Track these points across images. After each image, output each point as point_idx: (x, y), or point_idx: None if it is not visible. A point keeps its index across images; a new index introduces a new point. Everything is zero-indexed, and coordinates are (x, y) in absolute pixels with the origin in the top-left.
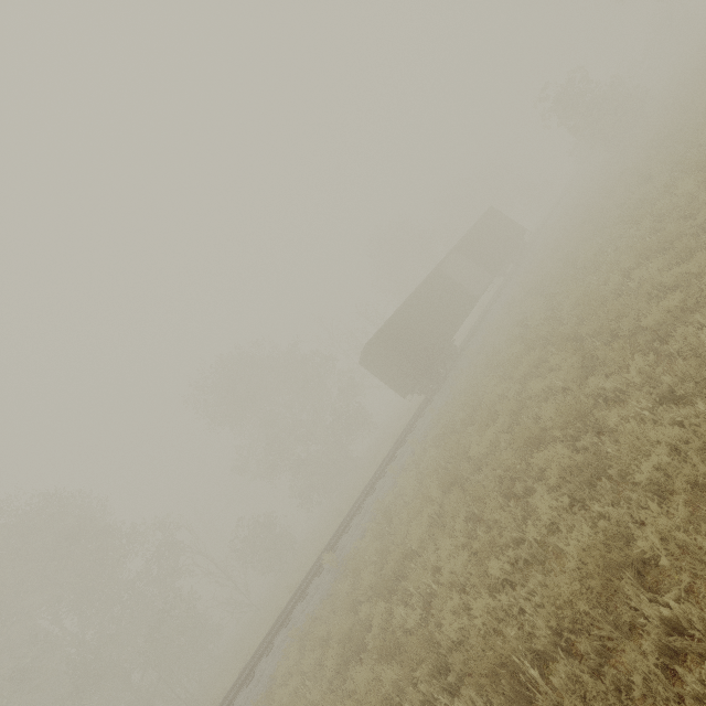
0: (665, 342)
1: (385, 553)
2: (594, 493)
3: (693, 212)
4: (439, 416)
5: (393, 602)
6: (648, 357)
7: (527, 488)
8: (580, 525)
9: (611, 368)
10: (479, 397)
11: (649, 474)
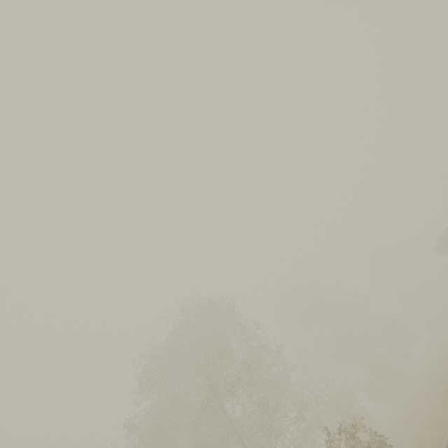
0: None
1: None
2: None
3: None
4: None
5: None
6: None
7: None
8: None
9: None
10: None
11: None
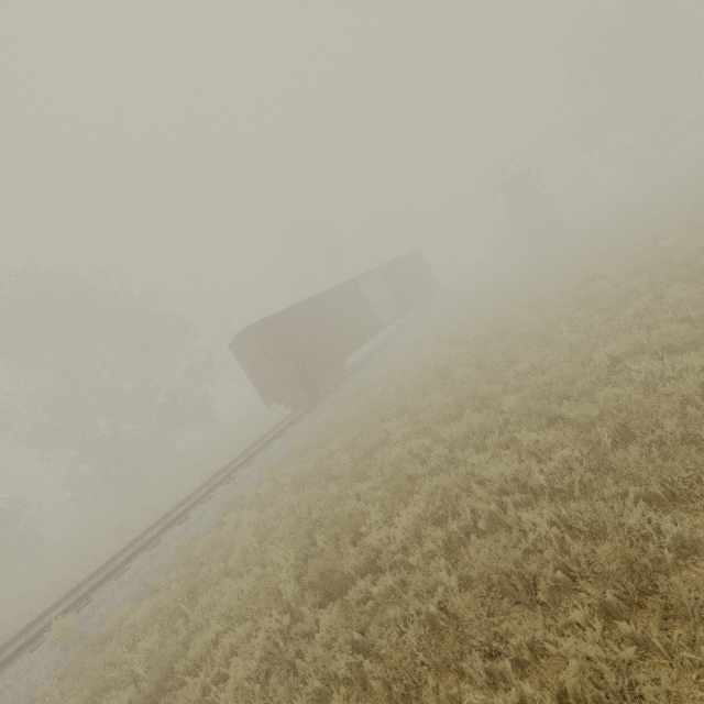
0: None
1: None
2: None
3: None
4: (308, 445)
5: None
6: None
7: (492, 672)
8: None
9: (696, 503)
10: (374, 442)
11: None
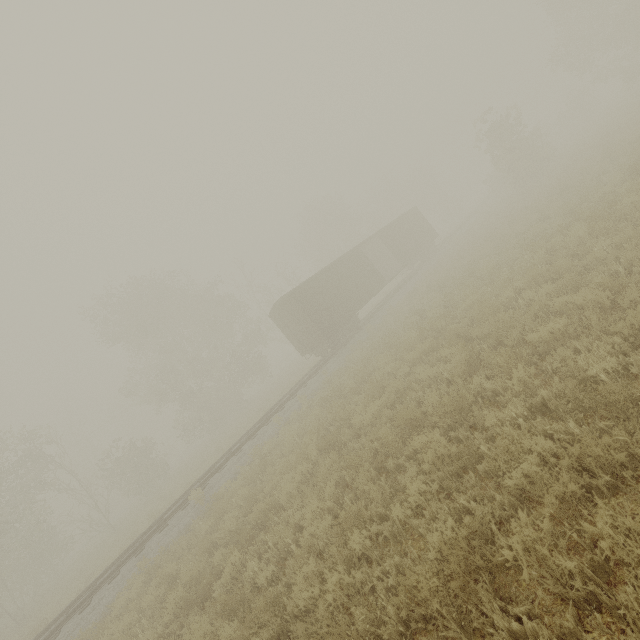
0: (541, 358)
1: (252, 502)
2: (459, 484)
3: (580, 253)
4: (330, 379)
5: (249, 553)
6: (529, 369)
7: (399, 464)
8: (444, 515)
9: (495, 372)
10: (370, 370)
11: (517, 480)
